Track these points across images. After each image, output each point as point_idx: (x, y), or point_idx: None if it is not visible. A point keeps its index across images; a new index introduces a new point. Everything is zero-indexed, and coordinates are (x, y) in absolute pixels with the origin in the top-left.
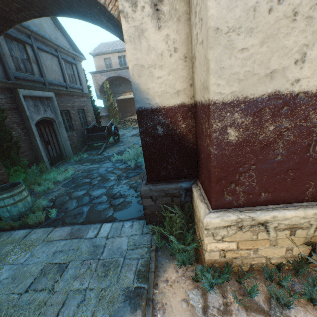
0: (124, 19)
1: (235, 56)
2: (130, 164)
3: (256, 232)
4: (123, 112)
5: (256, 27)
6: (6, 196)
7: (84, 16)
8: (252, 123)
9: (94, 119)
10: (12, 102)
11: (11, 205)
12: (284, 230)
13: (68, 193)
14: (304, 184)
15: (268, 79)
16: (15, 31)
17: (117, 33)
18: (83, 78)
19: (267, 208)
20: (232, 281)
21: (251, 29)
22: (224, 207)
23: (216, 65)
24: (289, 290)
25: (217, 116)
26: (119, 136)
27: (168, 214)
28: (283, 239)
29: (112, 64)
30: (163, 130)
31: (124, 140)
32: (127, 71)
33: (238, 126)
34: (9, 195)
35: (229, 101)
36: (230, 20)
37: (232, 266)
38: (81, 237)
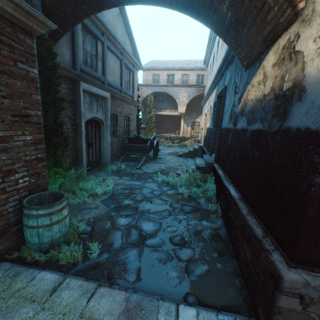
0: None
1: None
2: (181, 191)
3: None
4: (158, 127)
5: None
6: (42, 213)
7: (191, 5)
8: None
9: (135, 129)
10: (70, 94)
11: (44, 227)
12: None
13: (109, 217)
14: None
15: None
16: (93, 26)
17: (228, 29)
18: (136, 86)
19: None
20: None
21: None
22: None
23: None
24: None
25: None
26: (158, 152)
27: None
28: None
29: (159, 80)
30: None
31: (162, 158)
32: (173, 88)
33: None
34: (46, 213)
35: None
36: None
37: None
38: None
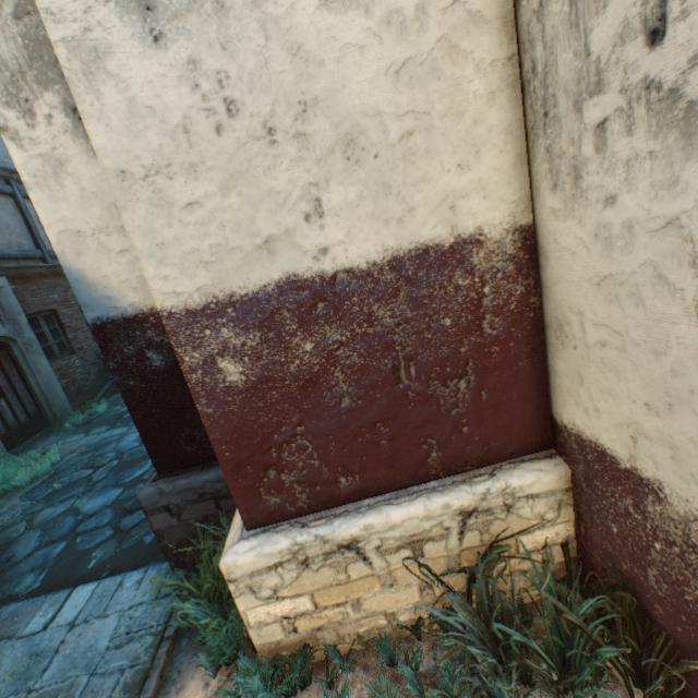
0: (12, 142)
1: (179, 220)
2: None
3: (342, 565)
4: None
5: (203, 161)
6: None
7: None
8: (266, 342)
9: None
10: None
11: None
12: (398, 549)
13: (27, 517)
14: (419, 444)
15: (265, 255)
16: None
17: None
18: None
19: (358, 508)
20: (317, 684)
21: (194, 167)
22: (272, 521)
23: (147, 241)
24: (410, 690)
25: (186, 339)
26: None
27: (191, 547)
28: (404, 570)
29: None
30: (164, 357)
31: None
32: None
33: (238, 351)
34: None
35: (201, 306)
36: (144, 153)
37: (311, 651)
38: (12, 635)
